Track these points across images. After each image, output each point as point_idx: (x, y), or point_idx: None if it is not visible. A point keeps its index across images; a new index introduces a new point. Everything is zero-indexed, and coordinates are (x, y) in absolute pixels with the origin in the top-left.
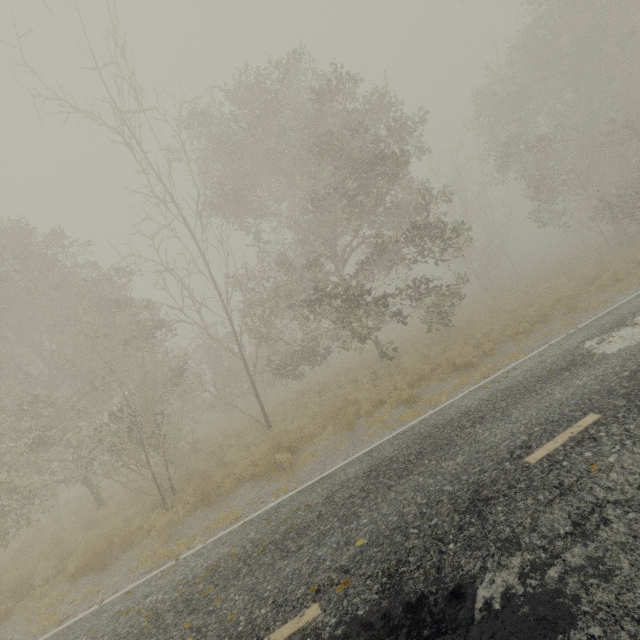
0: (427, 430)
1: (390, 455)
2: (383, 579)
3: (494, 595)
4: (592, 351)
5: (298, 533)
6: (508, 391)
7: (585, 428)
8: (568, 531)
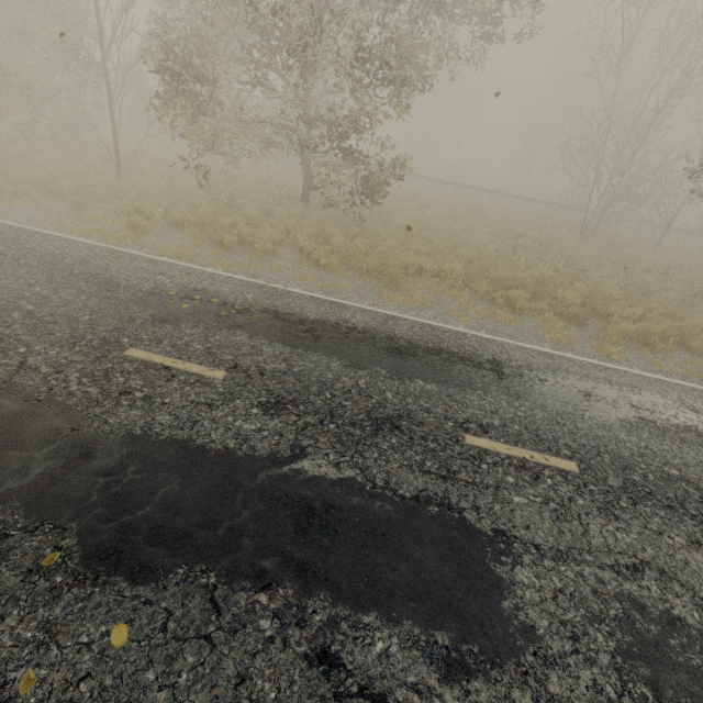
0: (4, 237)
1: None
2: None
3: None
4: (153, 294)
5: None
6: (72, 262)
7: None
8: None
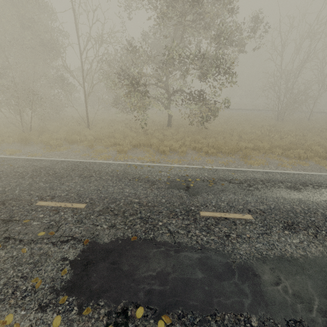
0: (81, 167)
1: (56, 167)
2: None
3: None
4: (172, 182)
5: None
6: (122, 174)
7: (69, 207)
8: None
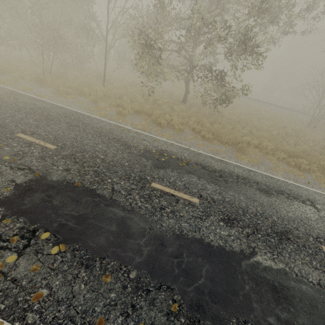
0: (73, 116)
1: (52, 110)
2: None
3: None
4: (147, 151)
5: None
6: (106, 132)
7: (41, 145)
8: None
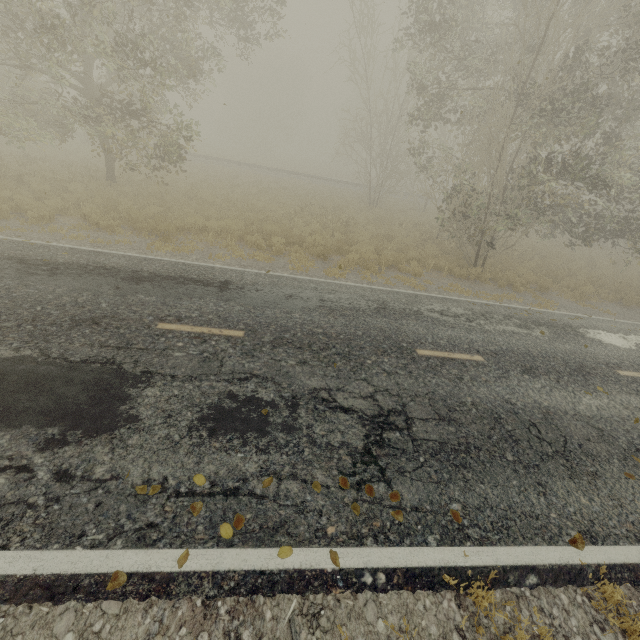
0: None
1: None
2: None
3: None
4: None
5: None
6: None
7: None
8: None
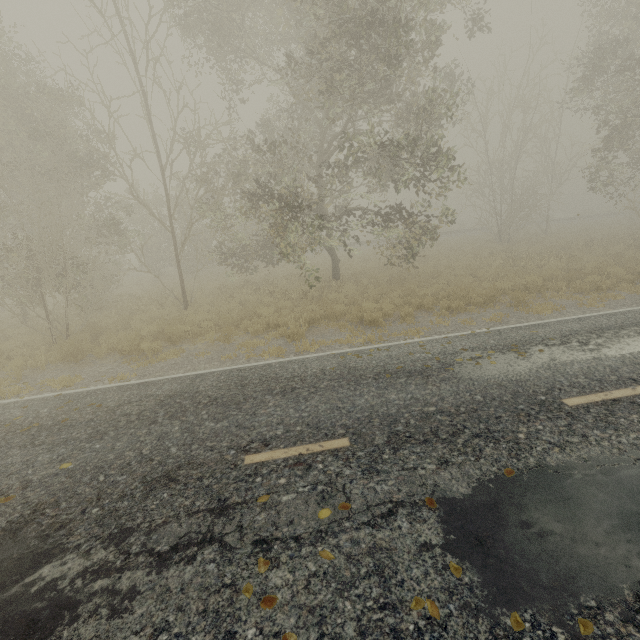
0: (252, 378)
1: (201, 389)
2: (28, 511)
3: (47, 577)
4: (453, 365)
5: (60, 429)
6: (347, 372)
7: (321, 451)
8: (161, 551)
